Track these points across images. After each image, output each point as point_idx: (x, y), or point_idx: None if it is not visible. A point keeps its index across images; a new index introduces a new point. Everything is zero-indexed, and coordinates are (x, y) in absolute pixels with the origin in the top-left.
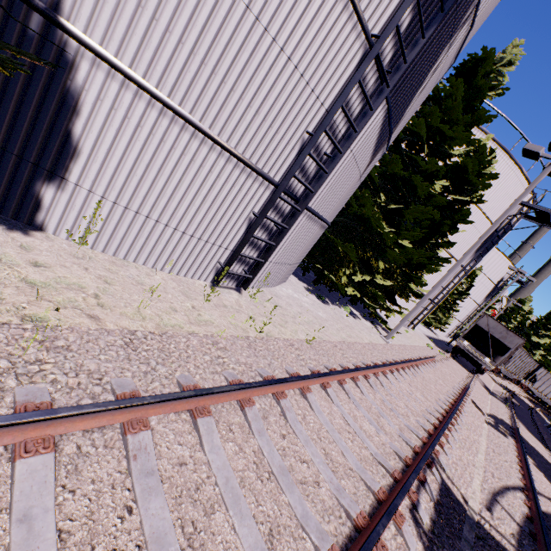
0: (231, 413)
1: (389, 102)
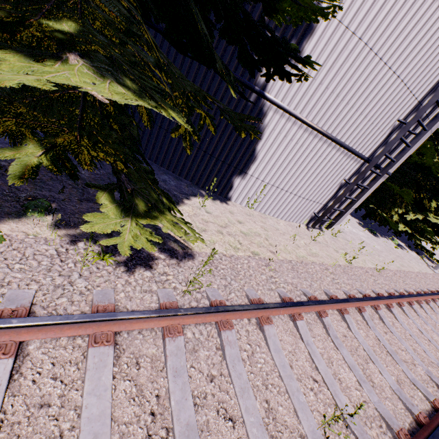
0: (354, 314)
1: None
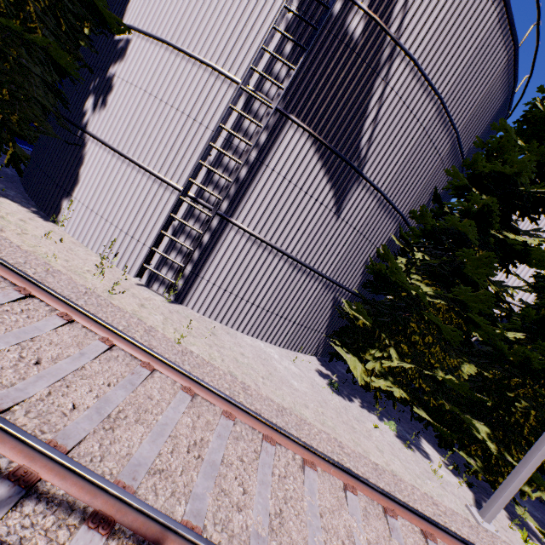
0: None
1: (306, 128)
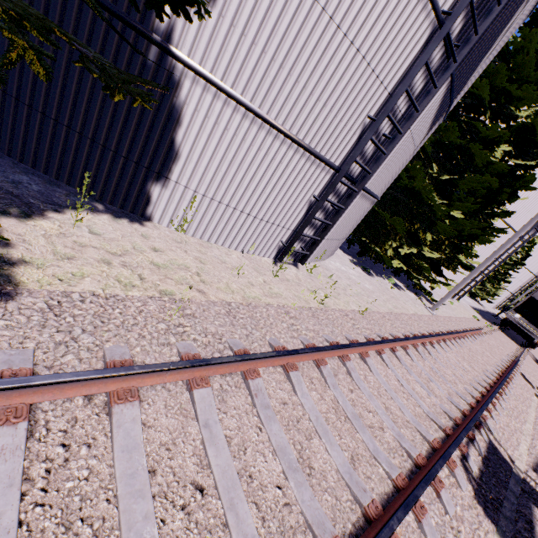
0: (310, 370)
1: (453, 74)
